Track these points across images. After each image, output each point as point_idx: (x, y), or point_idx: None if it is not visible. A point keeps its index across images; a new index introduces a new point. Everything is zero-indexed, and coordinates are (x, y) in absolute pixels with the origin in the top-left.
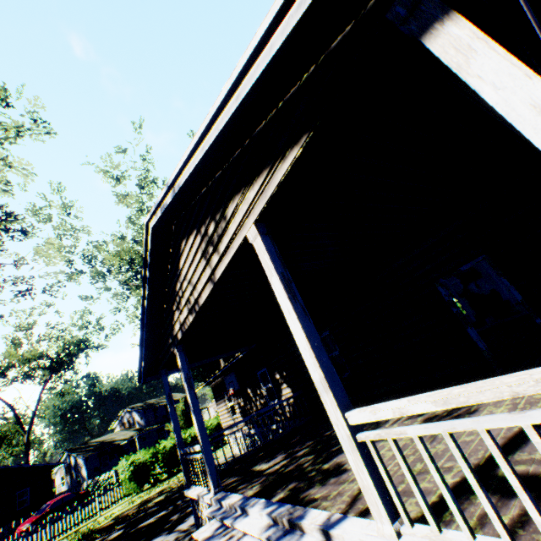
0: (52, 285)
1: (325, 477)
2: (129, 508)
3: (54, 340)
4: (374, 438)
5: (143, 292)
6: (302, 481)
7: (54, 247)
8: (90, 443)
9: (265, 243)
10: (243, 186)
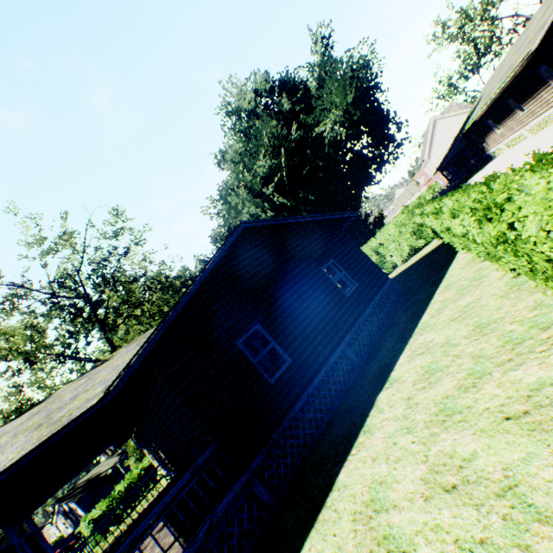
0: None
1: None
2: None
3: None
4: None
5: None
6: None
7: None
8: (77, 486)
9: None
10: None
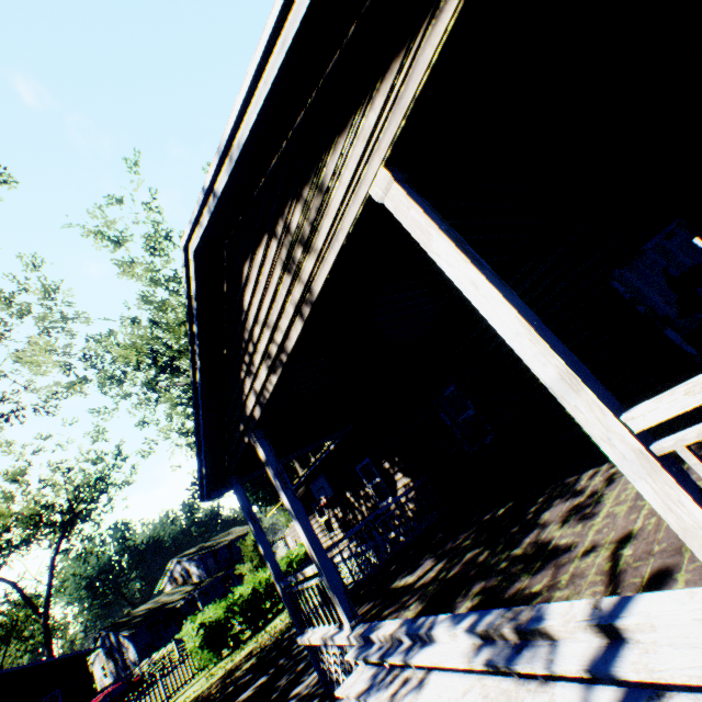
0: (47, 398)
1: (528, 563)
2: (209, 685)
3: (60, 484)
4: (699, 437)
5: (191, 359)
6: (491, 578)
7: (41, 348)
8: (133, 613)
9: (407, 192)
10: (352, 113)
